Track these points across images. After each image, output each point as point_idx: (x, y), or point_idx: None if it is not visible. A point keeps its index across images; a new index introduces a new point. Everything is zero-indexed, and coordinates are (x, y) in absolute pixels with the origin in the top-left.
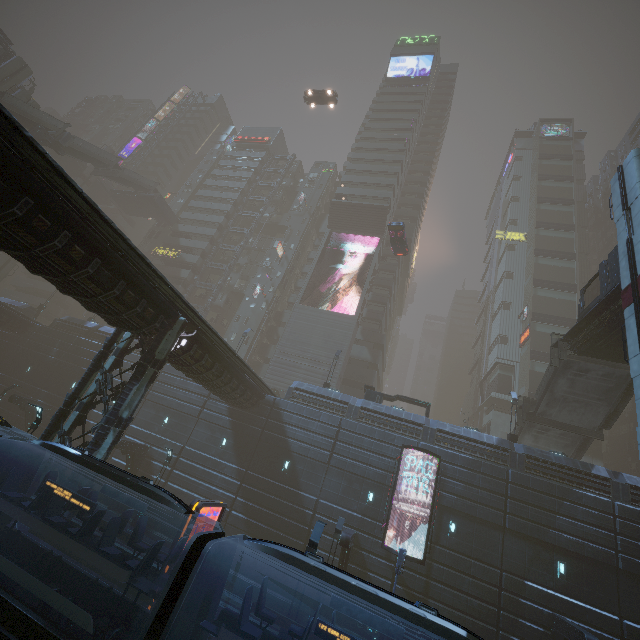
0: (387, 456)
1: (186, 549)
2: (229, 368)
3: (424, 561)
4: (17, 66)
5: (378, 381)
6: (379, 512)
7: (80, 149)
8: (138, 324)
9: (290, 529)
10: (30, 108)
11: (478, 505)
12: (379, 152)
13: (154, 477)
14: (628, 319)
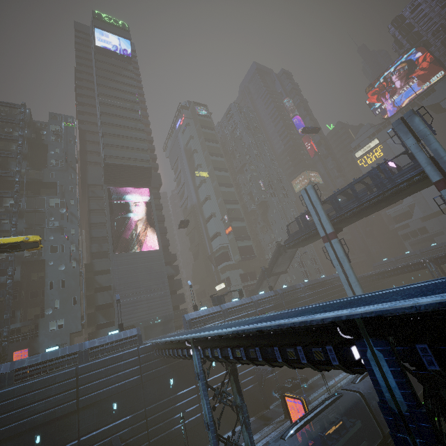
0: None
1: (361, 398)
2: None
3: None
4: None
5: None
6: None
7: None
8: None
9: None
10: None
11: None
12: (122, 119)
13: None
14: (327, 247)
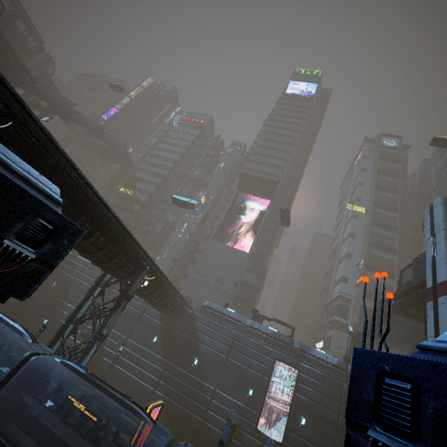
0: (264, 364)
1: None
2: (169, 295)
3: (282, 443)
4: (46, 58)
5: (258, 297)
6: (255, 403)
7: (80, 120)
8: (122, 275)
9: (194, 408)
10: (53, 92)
11: (321, 407)
12: (276, 143)
13: (104, 358)
14: (429, 310)
